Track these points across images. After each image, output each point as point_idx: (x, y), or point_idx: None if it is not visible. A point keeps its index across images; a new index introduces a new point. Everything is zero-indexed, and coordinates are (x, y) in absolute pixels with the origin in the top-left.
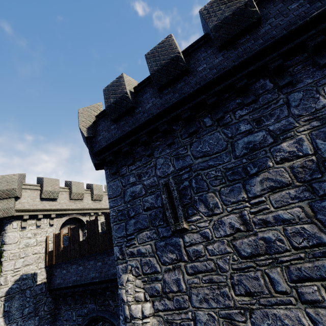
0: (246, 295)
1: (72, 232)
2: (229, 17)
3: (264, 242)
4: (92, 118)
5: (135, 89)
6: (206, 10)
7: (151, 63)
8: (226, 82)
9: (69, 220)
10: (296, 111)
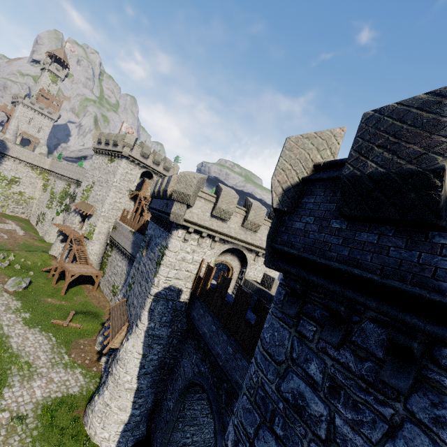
0: None
1: (222, 280)
2: None
3: None
4: (304, 168)
5: None
6: None
7: None
8: None
9: (232, 248)
10: None
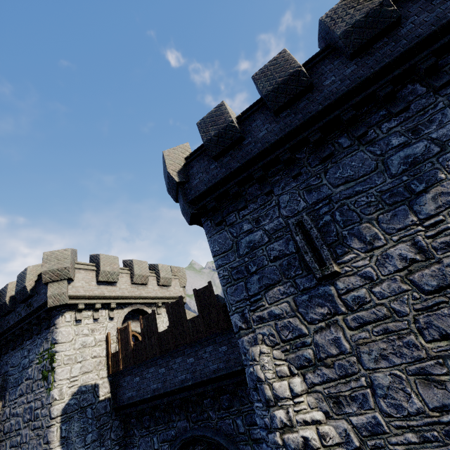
0: (442, 339)
1: (145, 321)
2: (362, 20)
3: None
4: (181, 161)
5: (238, 119)
6: (329, 17)
7: (262, 83)
8: (365, 92)
9: (130, 314)
10: None
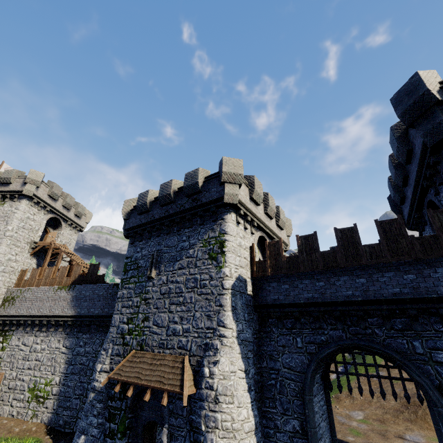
0: None
1: (303, 240)
2: None
3: None
4: (436, 84)
5: None
6: None
7: None
8: None
9: None
10: None
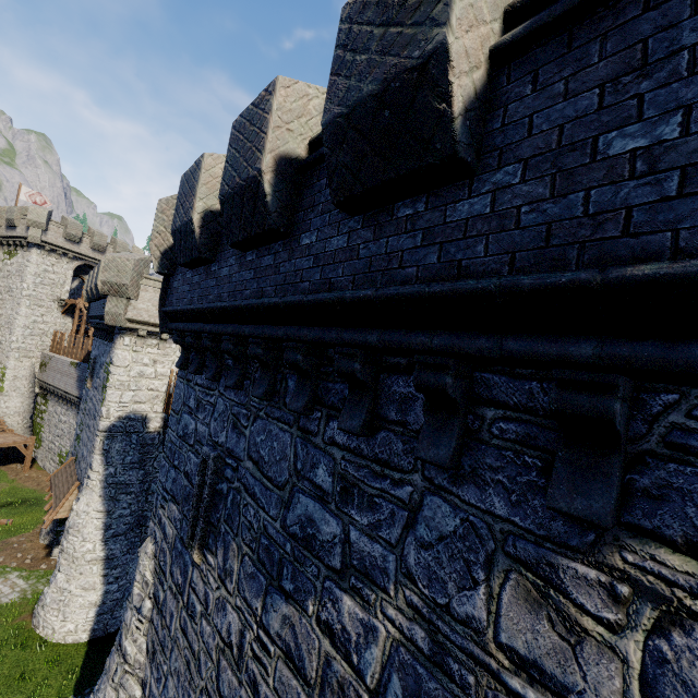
0: None
1: None
2: (370, 107)
3: None
4: None
5: None
6: (348, 23)
7: (228, 163)
8: (322, 332)
9: None
10: (412, 558)
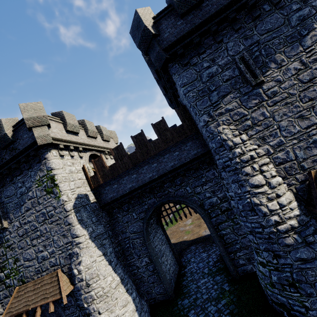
0: (309, 101)
1: (115, 151)
2: None
3: (316, 70)
4: (150, 19)
5: None
6: None
7: None
8: None
9: (88, 158)
10: None
